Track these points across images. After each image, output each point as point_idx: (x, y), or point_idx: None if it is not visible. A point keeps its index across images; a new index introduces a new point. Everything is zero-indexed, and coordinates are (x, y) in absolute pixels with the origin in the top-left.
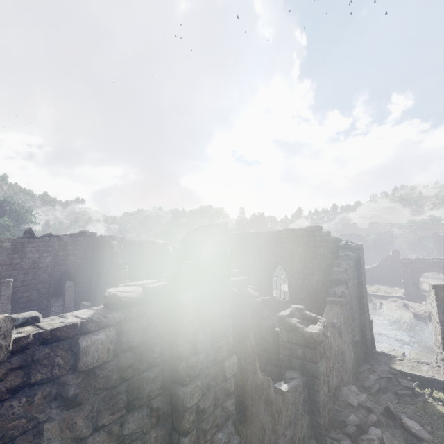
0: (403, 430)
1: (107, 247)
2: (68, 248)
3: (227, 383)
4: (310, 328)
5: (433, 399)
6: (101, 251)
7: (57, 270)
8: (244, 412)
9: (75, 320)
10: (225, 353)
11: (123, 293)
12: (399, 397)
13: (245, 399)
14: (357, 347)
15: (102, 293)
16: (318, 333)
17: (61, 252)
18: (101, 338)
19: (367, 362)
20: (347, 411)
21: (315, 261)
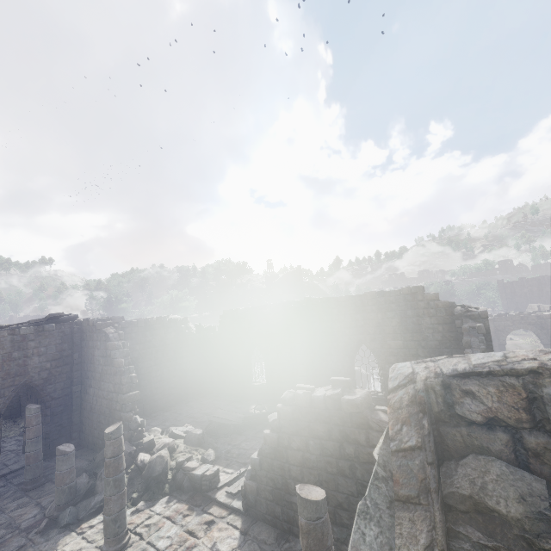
0: None
1: (98, 338)
2: (28, 345)
3: None
4: None
5: None
6: (87, 344)
7: (10, 385)
8: None
9: None
10: None
11: None
12: None
13: None
14: None
15: (92, 414)
16: None
17: (16, 353)
18: None
19: None
20: None
21: (419, 336)
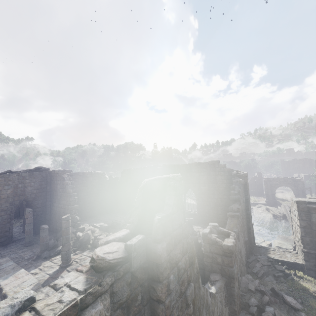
0: (285, 304)
1: (59, 179)
2: (26, 181)
3: (188, 308)
4: (226, 241)
5: (297, 277)
6: (54, 182)
7: (17, 199)
8: None
9: (73, 295)
10: (186, 284)
11: (110, 254)
12: (276, 278)
13: (194, 311)
14: (246, 245)
15: (56, 215)
16: (233, 245)
17: (20, 184)
18: (99, 309)
19: (251, 253)
20: (249, 295)
21: (215, 185)
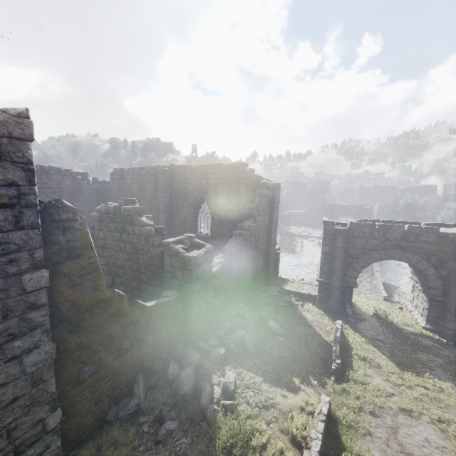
0: (266, 329)
1: None
2: None
3: (32, 296)
4: (191, 253)
5: (303, 308)
6: None
7: None
8: (79, 324)
9: None
10: (26, 266)
11: None
12: (278, 308)
13: (81, 313)
14: (257, 274)
15: None
16: (196, 257)
17: None
18: None
19: (266, 285)
20: (226, 320)
21: (237, 198)
